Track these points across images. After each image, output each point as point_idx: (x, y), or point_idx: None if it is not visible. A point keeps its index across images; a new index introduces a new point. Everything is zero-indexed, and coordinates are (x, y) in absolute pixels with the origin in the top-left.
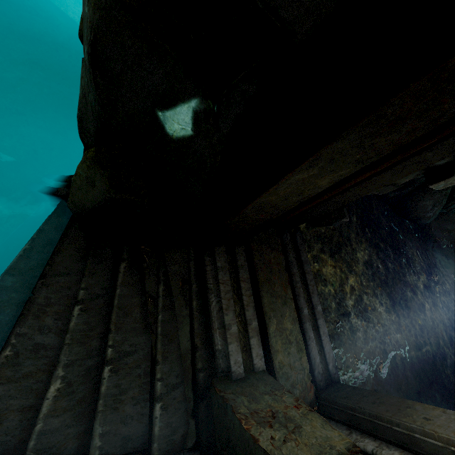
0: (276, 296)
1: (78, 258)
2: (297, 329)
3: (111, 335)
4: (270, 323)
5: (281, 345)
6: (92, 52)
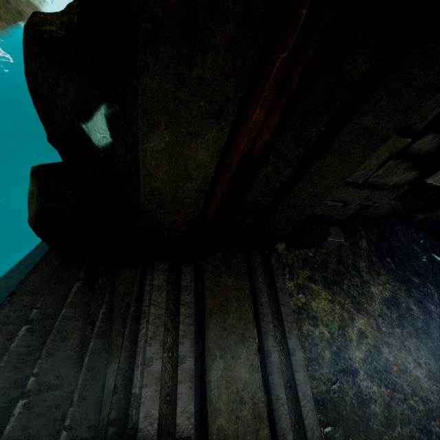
0: (228, 329)
1: (49, 278)
2: (257, 381)
3: (39, 361)
4: (213, 365)
5: (225, 401)
6: (28, 84)
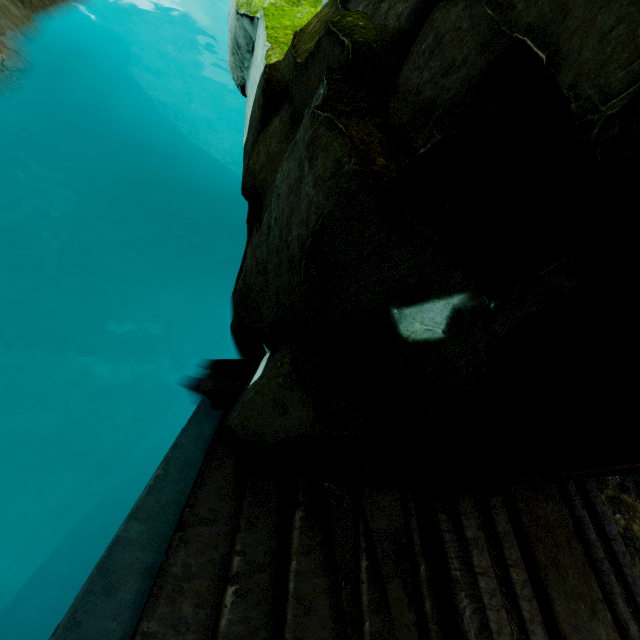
0: (574, 595)
1: (227, 493)
2: None
3: None
4: None
5: None
6: (312, 242)
